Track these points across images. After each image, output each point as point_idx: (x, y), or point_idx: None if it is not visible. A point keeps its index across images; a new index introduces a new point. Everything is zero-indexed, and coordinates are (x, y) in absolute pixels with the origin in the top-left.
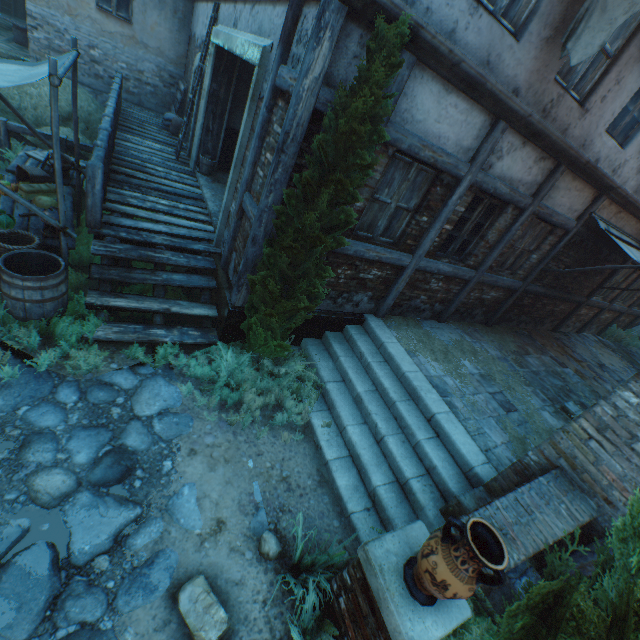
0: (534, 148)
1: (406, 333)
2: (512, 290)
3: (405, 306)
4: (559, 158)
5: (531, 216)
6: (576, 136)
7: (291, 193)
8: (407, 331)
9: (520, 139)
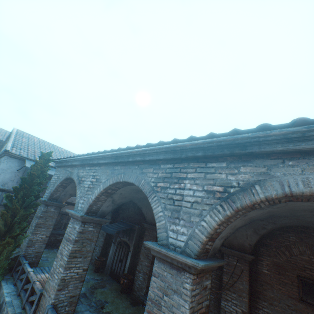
0: None
1: None
2: None
3: None
4: None
5: (60, 214)
6: None
7: None
8: None
9: None
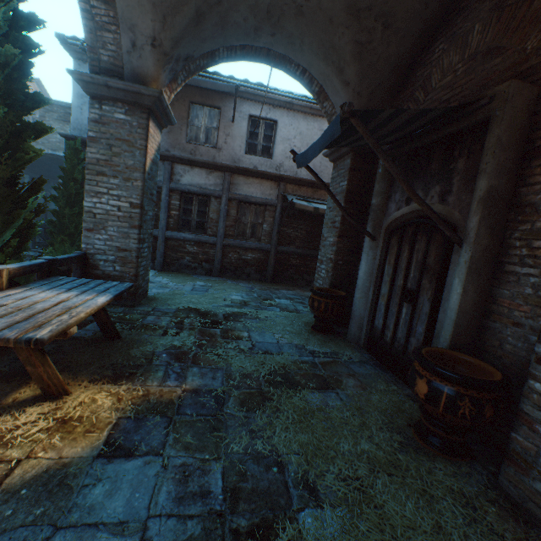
0: (201, 169)
1: (168, 274)
2: (269, 252)
3: (178, 264)
4: (220, 170)
5: (234, 201)
6: (225, 159)
7: (55, 196)
8: (171, 274)
9: (188, 167)
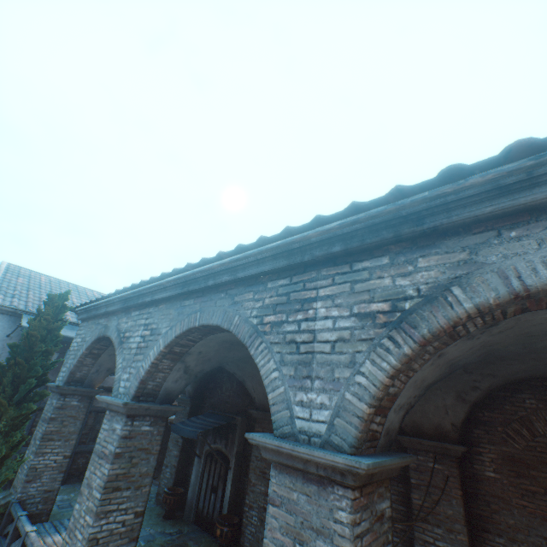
0: None
1: None
2: None
3: None
4: None
5: (94, 412)
6: None
7: None
8: None
9: None
